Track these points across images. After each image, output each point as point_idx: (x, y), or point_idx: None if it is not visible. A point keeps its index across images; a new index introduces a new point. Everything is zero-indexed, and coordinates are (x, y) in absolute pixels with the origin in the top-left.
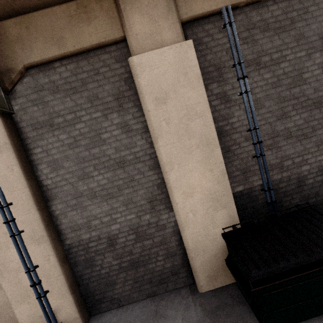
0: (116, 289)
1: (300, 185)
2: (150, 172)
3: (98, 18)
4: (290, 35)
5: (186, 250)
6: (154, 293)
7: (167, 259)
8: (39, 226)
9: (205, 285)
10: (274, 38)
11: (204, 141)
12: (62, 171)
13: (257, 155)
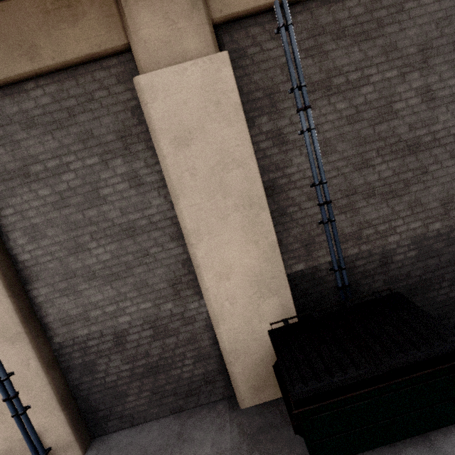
0: (128, 403)
1: (384, 263)
2: (171, 243)
3: (88, 16)
4: (376, 44)
5: (222, 352)
6: (181, 408)
7: (198, 363)
8: (12, 319)
9: (248, 398)
10: (352, 49)
11: (245, 200)
12: (45, 242)
13: (323, 220)
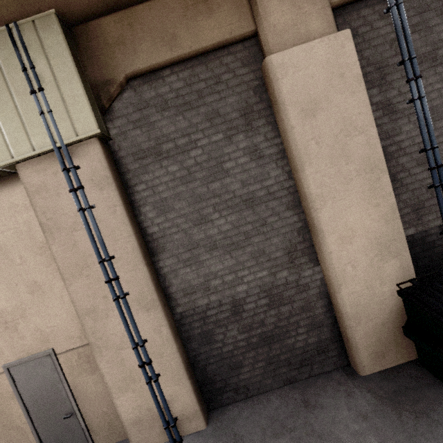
0: (243, 374)
1: None
2: (287, 212)
3: (222, 8)
4: None
5: (343, 317)
6: (294, 379)
7: (311, 331)
8: (148, 286)
9: (369, 365)
10: None
11: (366, 165)
12: (172, 215)
13: (435, 184)
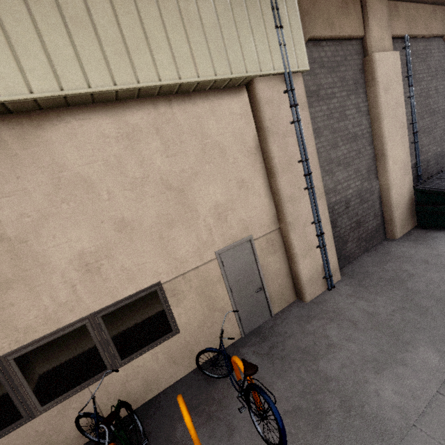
0: (348, 248)
1: (427, 166)
2: (368, 147)
3: (352, 16)
4: (425, 64)
5: (392, 206)
6: (367, 249)
7: (374, 219)
8: (321, 182)
9: (399, 233)
10: (420, 64)
11: (402, 124)
12: (322, 139)
13: (415, 141)
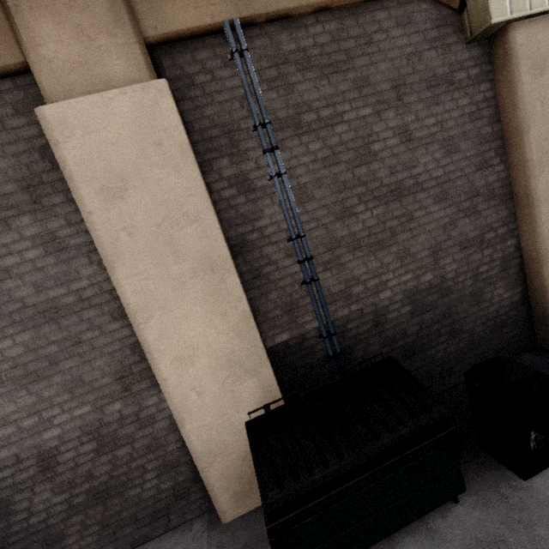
0: (67, 548)
1: (378, 323)
2: (114, 324)
3: None
4: (347, 78)
5: (192, 457)
6: (145, 538)
7: (163, 474)
8: None
9: (231, 509)
10: (321, 82)
11: (205, 263)
12: None
13: (305, 280)
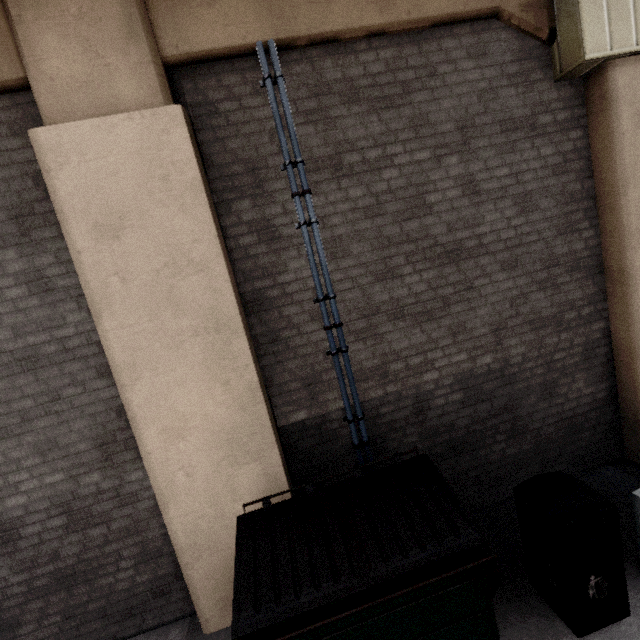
0: (22, 637)
1: (419, 410)
2: (99, 381)
3: None
4: (401, 115)
5: (174, 549)
6: (113, 638)
7: (142, 564)
8: None
9: (216, 618)
10: (369, 118)
11: (209, 321)
12: None
13: (331, 350)
